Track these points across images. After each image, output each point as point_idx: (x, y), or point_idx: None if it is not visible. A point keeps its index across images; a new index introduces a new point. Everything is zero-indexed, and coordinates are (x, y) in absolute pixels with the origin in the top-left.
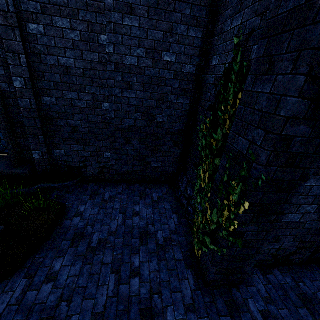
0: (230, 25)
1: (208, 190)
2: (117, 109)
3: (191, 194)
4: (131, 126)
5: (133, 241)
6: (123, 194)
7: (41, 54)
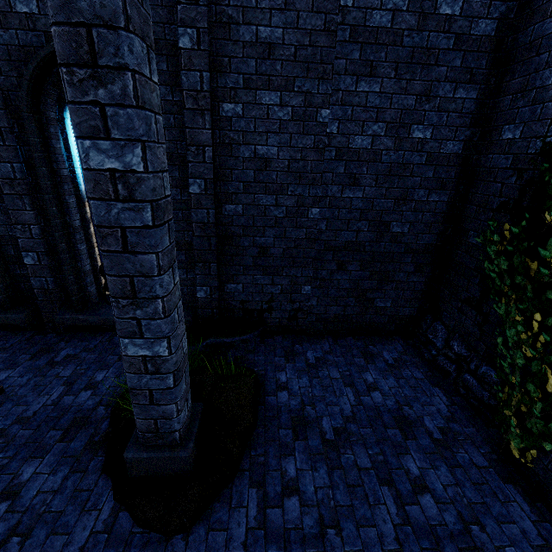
0: (550, 77)
1: None
2: (331, 217)
3: (464, 352)
4: (350, 242)
5: (390, 432)
6: (334, 353)
7: (233, 143)
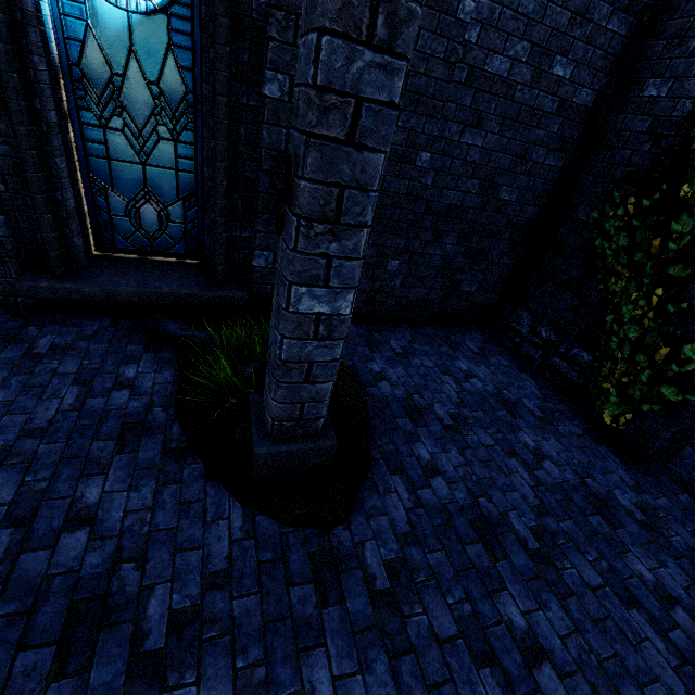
0: None
1: (675, 315)
2: (442, 169)
3: (553, 337)
4: (454, 207)
5: (499, 413)
6: (419, 343)
7: None
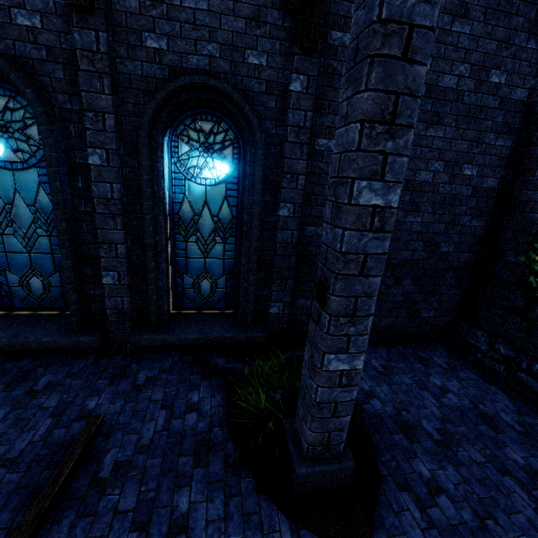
0: None
1: None
2: (394, 238)
3: (512, 353)
4: (407, 260)
5: (481, 428)
6: (395, 361)
7: (322, 173)
